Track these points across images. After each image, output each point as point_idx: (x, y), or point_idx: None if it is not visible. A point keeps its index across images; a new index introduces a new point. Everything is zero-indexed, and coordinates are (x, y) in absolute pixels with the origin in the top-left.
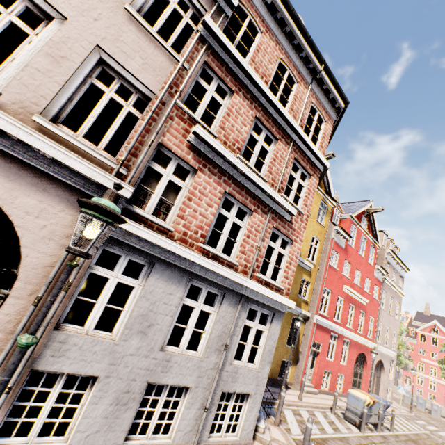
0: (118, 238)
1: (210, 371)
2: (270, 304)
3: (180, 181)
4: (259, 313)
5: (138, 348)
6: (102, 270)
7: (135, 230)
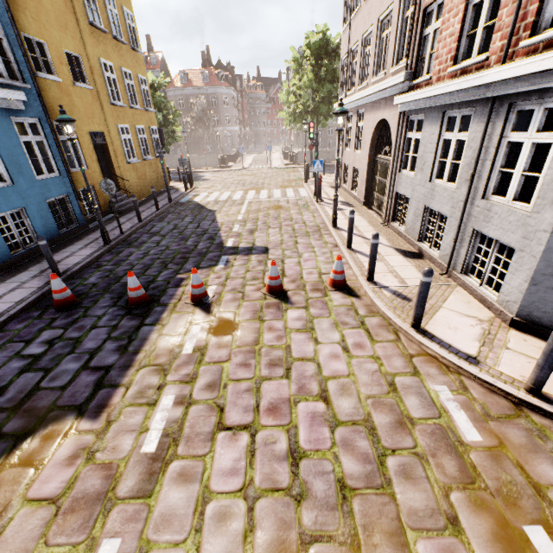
0: (407, 110)
1: (461, 204)
2: (545, 85)
3: (439, 22)
4: (537, 112)
5: (420, 180)
6: (410, 135)
7: (406, 99)
